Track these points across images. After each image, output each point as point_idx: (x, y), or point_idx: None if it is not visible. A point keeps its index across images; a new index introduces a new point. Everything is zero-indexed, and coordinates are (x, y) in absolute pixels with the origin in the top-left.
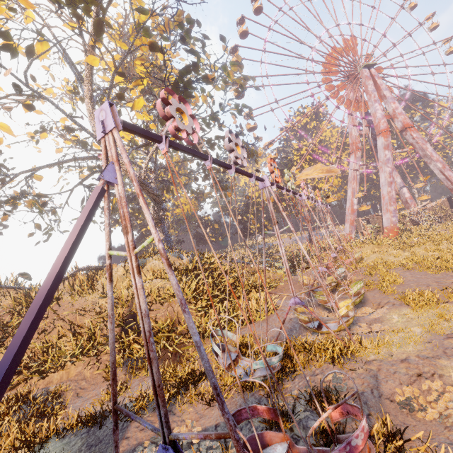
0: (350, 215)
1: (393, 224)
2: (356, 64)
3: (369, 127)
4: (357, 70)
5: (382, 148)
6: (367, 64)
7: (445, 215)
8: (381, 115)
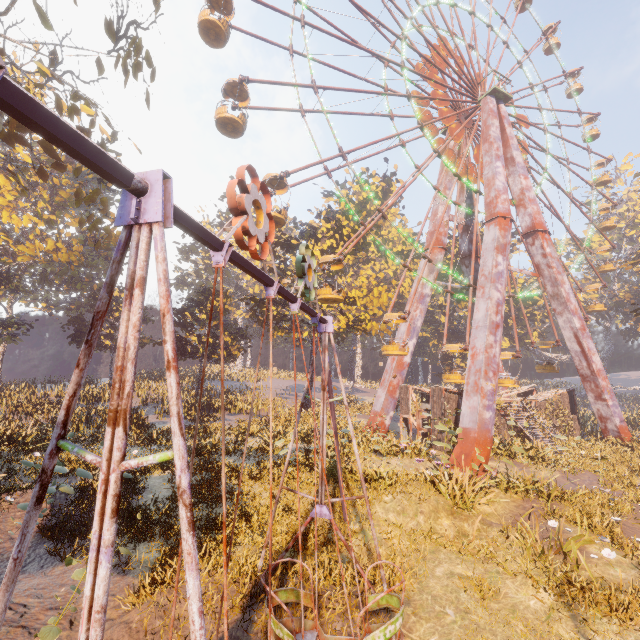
0: (392, 373)
1: (485, 428)
2: (477, 87)
3: (467, 215)
4: (476, 97)
5: (493, 247)
6: (498, 91)
7: (562, 425)
8: (502, 186)
